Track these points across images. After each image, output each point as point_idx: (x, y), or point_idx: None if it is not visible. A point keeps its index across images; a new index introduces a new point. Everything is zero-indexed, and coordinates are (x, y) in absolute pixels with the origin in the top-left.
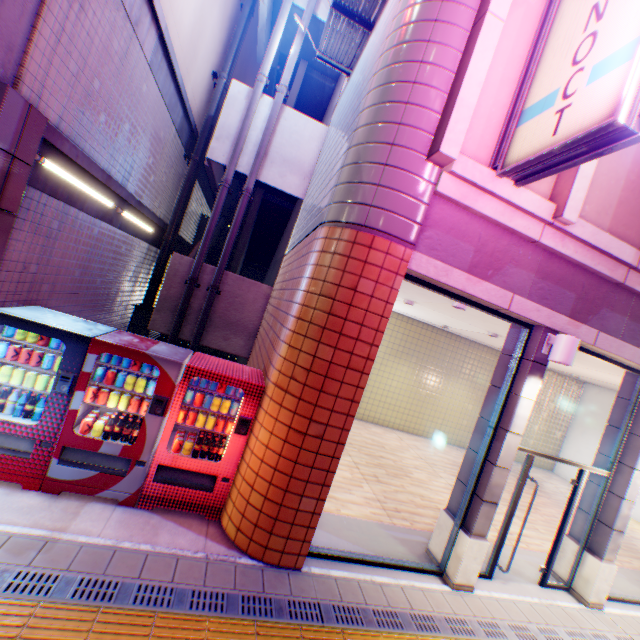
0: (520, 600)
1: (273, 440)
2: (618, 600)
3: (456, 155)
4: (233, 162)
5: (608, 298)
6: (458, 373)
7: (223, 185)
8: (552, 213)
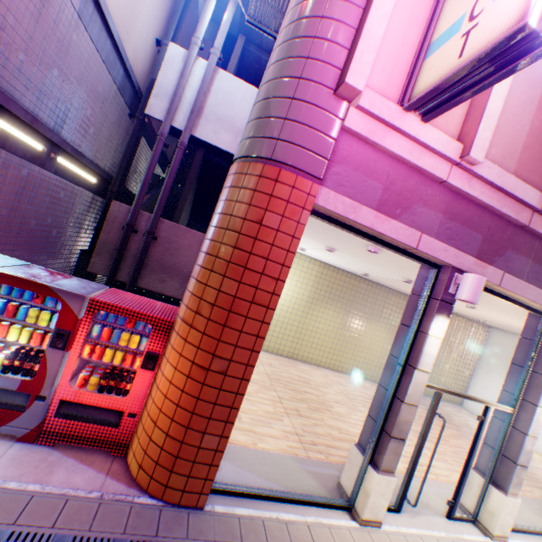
0: (427, 535)
1: (177, 376)
2: (521, 531)
3: (362, 87)
4: (169, 117)
5: (513, 240)
6: (378, 317)
7: (159, 138)
8: (459, 153)
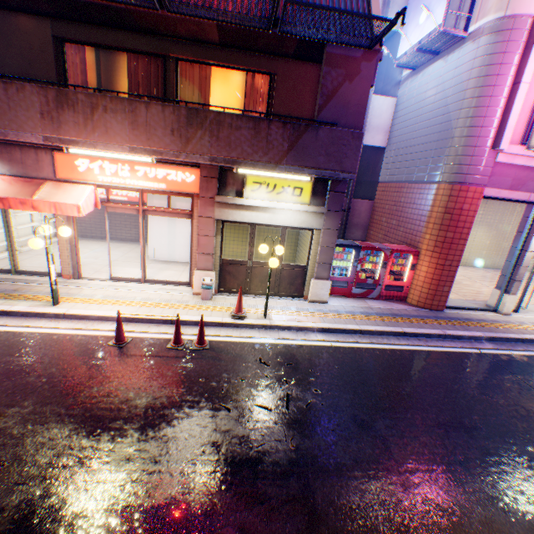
0: (531, 317)
1: (429, 270)
2: None
3: (505, 148)
4: None
5: None
6: (478, 224)
7: None
8: None
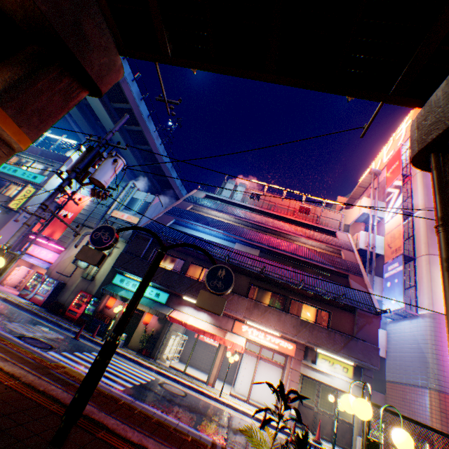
0: None
1: None
2: None
3: None
4: None
5: None
6: None
7: None
8: None
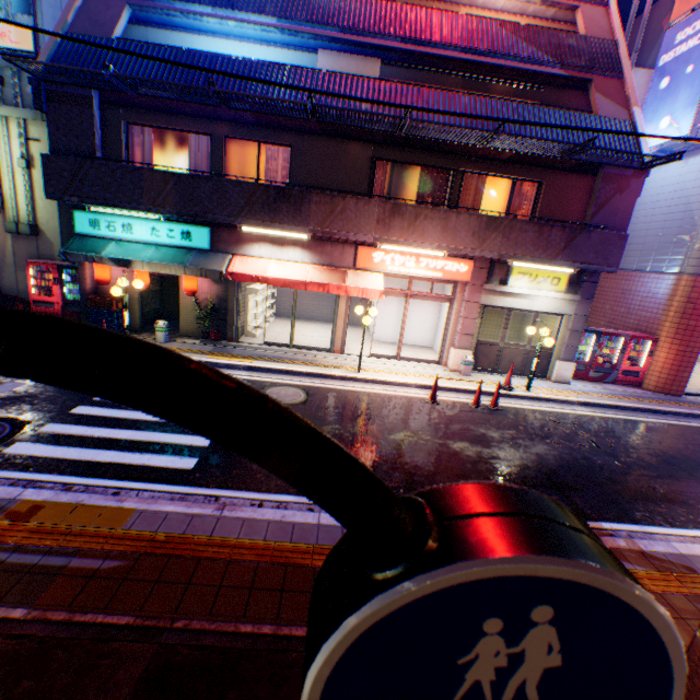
0: None
1: (667, 356)
2: None
3: None
4: None
5: None
6: None
7: None
8: None
